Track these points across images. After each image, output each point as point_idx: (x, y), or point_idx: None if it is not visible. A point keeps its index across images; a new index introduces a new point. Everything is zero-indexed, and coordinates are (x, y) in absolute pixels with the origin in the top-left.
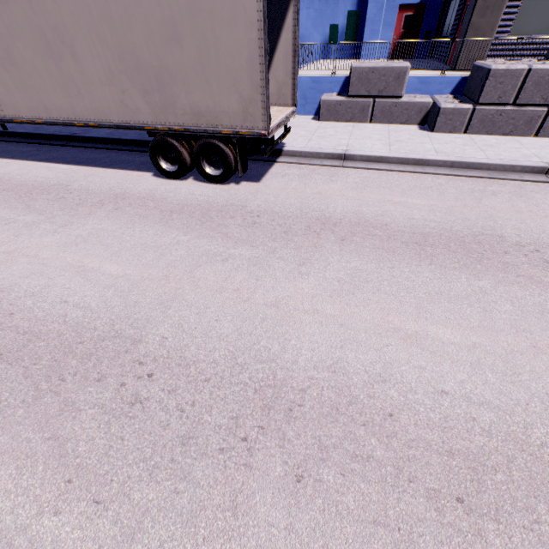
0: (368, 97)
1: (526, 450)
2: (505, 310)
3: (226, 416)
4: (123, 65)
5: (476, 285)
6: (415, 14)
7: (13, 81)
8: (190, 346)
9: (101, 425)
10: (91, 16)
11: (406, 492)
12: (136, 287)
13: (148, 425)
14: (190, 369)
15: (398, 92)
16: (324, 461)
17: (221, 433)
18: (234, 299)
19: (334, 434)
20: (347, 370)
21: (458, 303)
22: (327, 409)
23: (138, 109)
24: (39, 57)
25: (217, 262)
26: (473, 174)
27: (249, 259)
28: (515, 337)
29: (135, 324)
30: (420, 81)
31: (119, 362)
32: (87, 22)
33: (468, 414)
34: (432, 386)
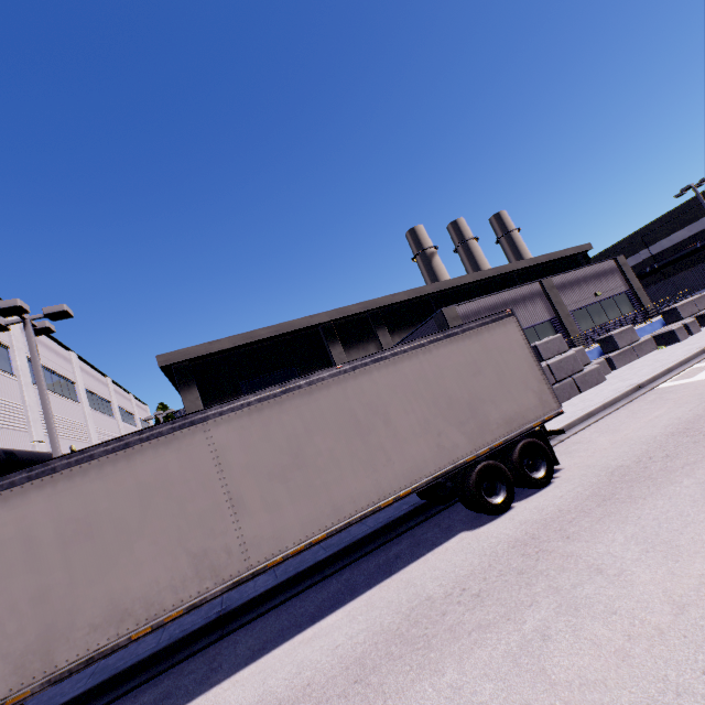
0: None
1: None
2: None
3: None
4: (437, 409)
5: None
6: None
7: (289, 491)
8: None
9: None
10: (407, 381)
11: None
12: None
13: None
14: None
15: None
16: None
17: None
18: None
19: None
20: None
21: None
22: None
23: (455, 444)
24: (340, 442)
25: None
26: (623, 403)
27: None
28: None
29: None
30: None
31: None
32: (402, 387)
33: None
34: None
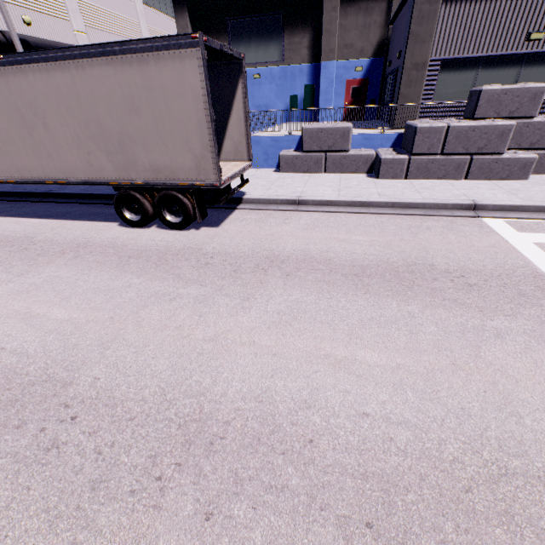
0: (320, 152)
1: (438, 467)
2: (430, 332)
3: (145, 455)
4: (89, 132)
5: (405, 310)
6: (360, 86)
7: None
8: (121, 385)
9: (9, 476)
10: (61, 94)
11: (316, 522)
12: (79, 330)
13: (60, 471)
14: (117, 408)
15: (345, 147)
16: (237, 495)
17: (136, 474)
18: (175, 336)
19: (251, 465)
20: (275, 398)
21: (387, 327)
22: (248, 440)
23: (103, 167)
24: (13, 127)
25: (164, 302)
26: (411, 212)
27: (196, 297)
28: (437, 356)
29: (70, 367)
30: (364, 137)
31: (44, 406)
32: (57, 99)
33: (386, 435)
34: (355, 409)
